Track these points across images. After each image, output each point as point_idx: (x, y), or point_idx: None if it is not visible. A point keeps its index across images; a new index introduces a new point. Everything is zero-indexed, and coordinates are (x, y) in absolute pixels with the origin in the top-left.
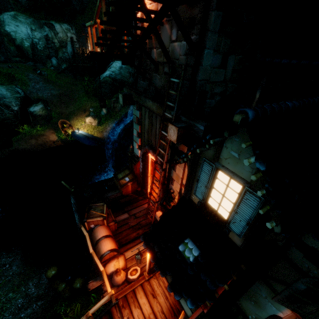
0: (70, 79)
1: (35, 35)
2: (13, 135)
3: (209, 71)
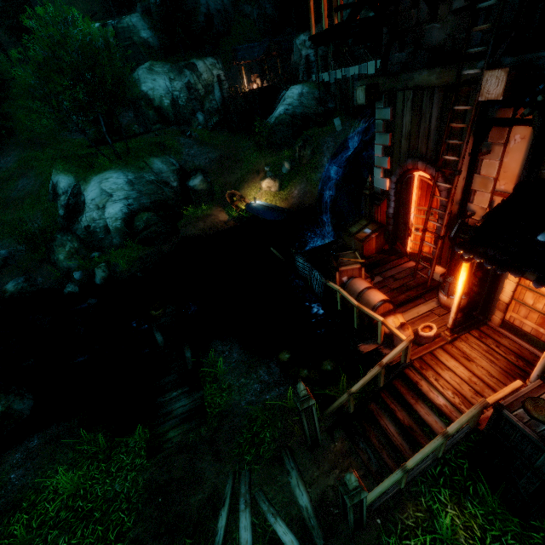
0: (226, 136)
1: (174, 87)
2: (178, 220)
3: None
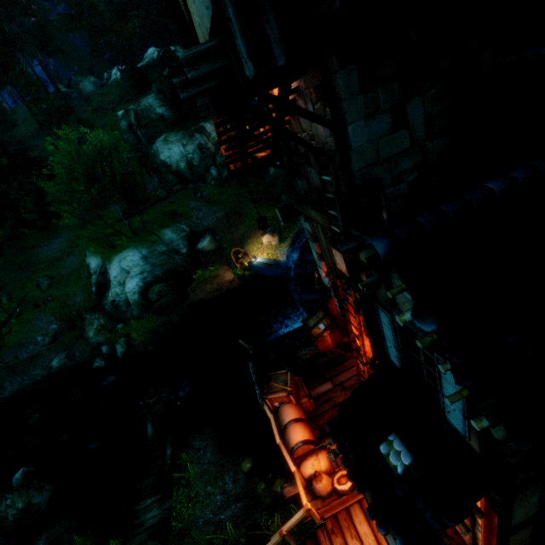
0: (235, 189)
1: (188, 150)
2: (188, 285)
3: (370, 149)
